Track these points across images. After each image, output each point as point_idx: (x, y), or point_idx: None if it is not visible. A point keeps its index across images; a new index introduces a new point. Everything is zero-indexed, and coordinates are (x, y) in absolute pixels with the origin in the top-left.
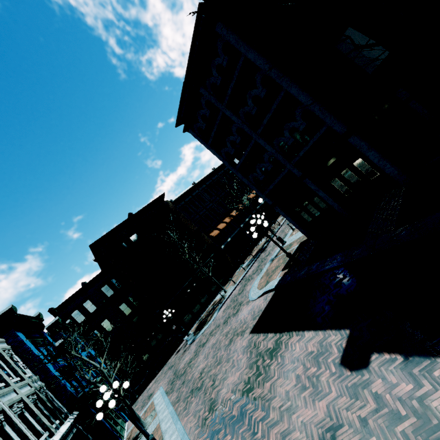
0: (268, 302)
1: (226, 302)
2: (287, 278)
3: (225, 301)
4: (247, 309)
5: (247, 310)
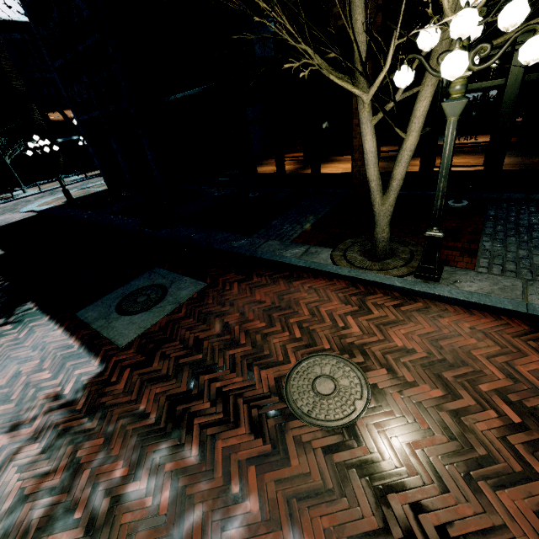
0: (20, 219)
1: (11, 202)
2: (52, 209)
3: (11, 200)
4: (7, 216)
5: (5, 217)
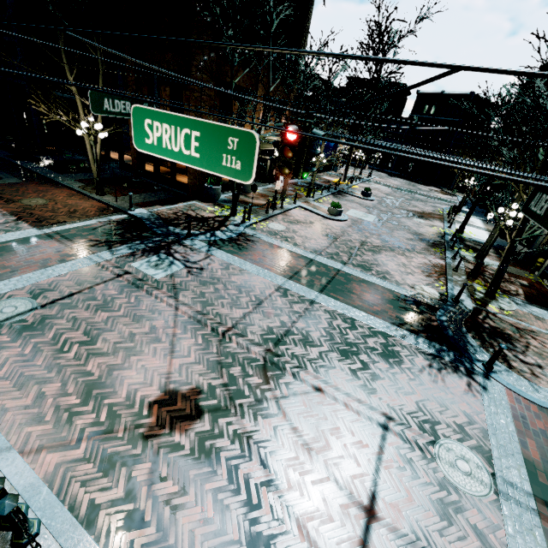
0: None
1: None
2: None
3: None
4: None
5: None
